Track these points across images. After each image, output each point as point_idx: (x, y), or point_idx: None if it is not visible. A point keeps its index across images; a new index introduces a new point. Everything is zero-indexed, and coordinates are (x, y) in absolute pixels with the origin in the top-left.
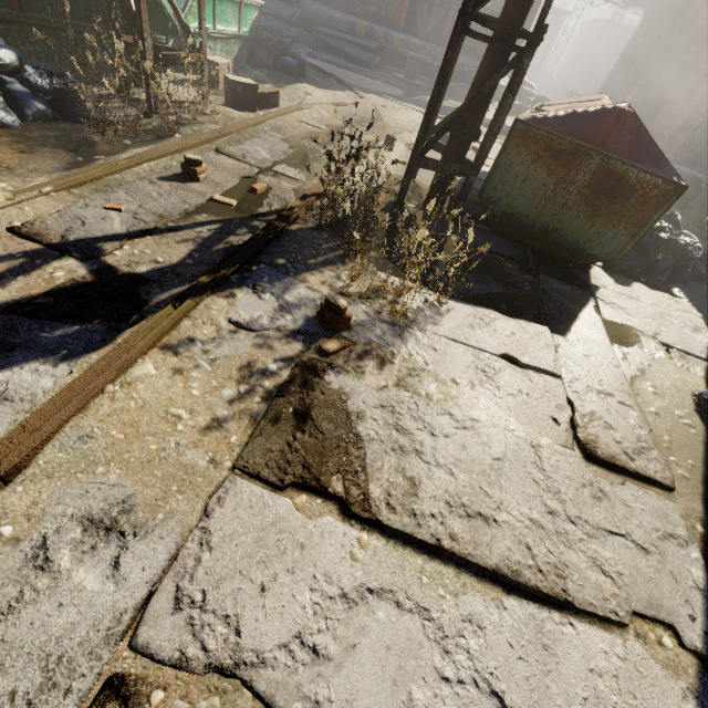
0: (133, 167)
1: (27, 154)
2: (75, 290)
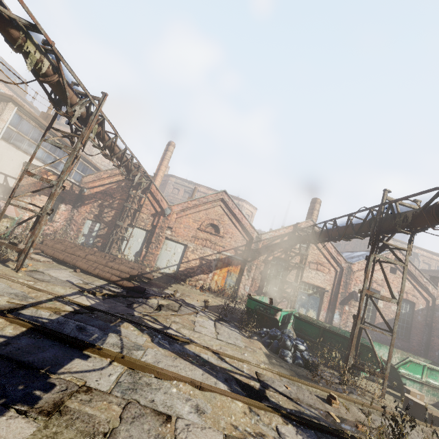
0: (309, 386)
1: (283, 367)
2: (250, 387)
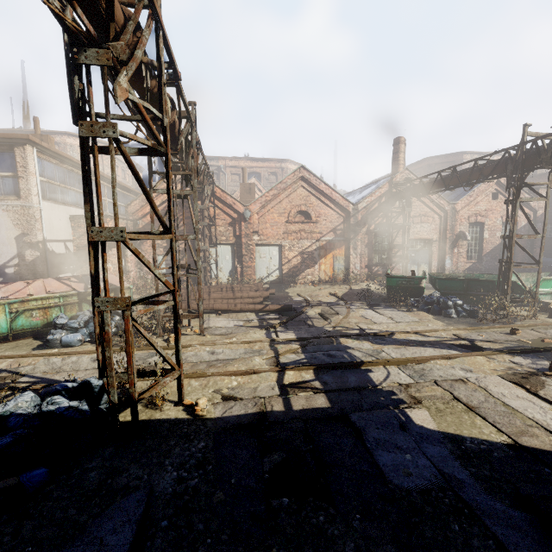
0: (490, 329)
1: (457, 323)
2: (465, 345)
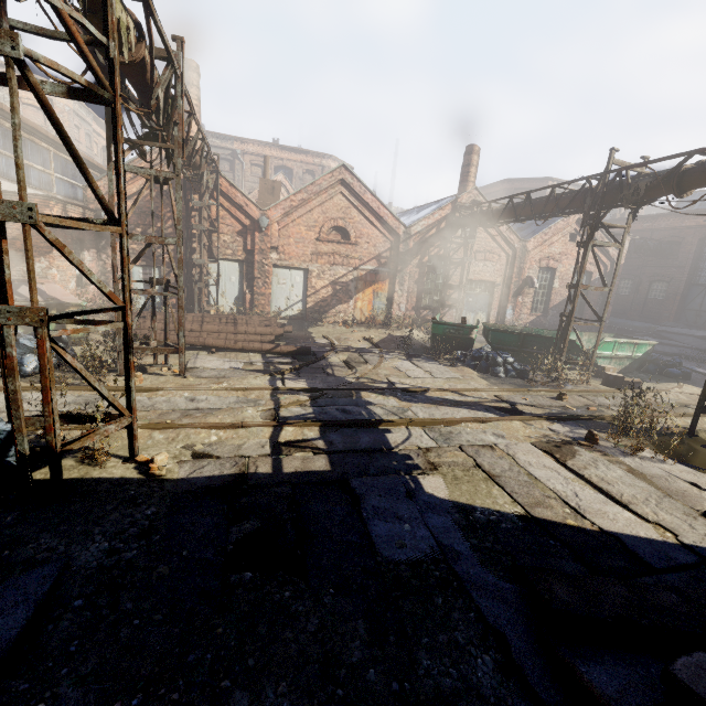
0: (537, 392)
1: (504, 384)
2: (505, 408)
